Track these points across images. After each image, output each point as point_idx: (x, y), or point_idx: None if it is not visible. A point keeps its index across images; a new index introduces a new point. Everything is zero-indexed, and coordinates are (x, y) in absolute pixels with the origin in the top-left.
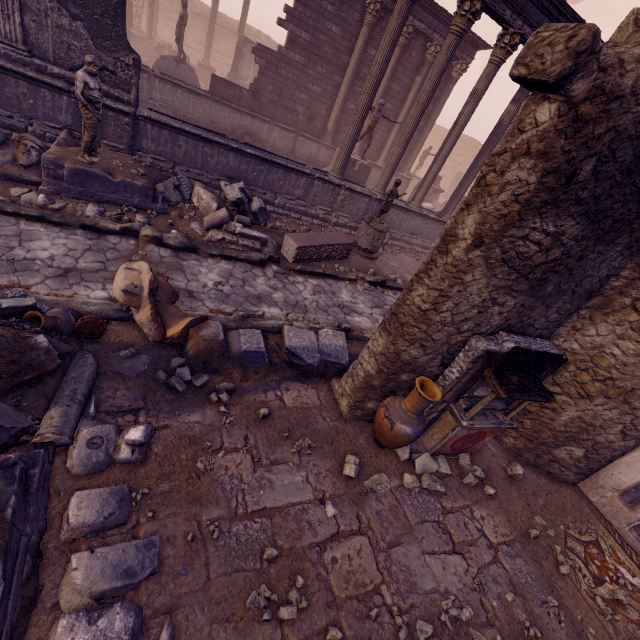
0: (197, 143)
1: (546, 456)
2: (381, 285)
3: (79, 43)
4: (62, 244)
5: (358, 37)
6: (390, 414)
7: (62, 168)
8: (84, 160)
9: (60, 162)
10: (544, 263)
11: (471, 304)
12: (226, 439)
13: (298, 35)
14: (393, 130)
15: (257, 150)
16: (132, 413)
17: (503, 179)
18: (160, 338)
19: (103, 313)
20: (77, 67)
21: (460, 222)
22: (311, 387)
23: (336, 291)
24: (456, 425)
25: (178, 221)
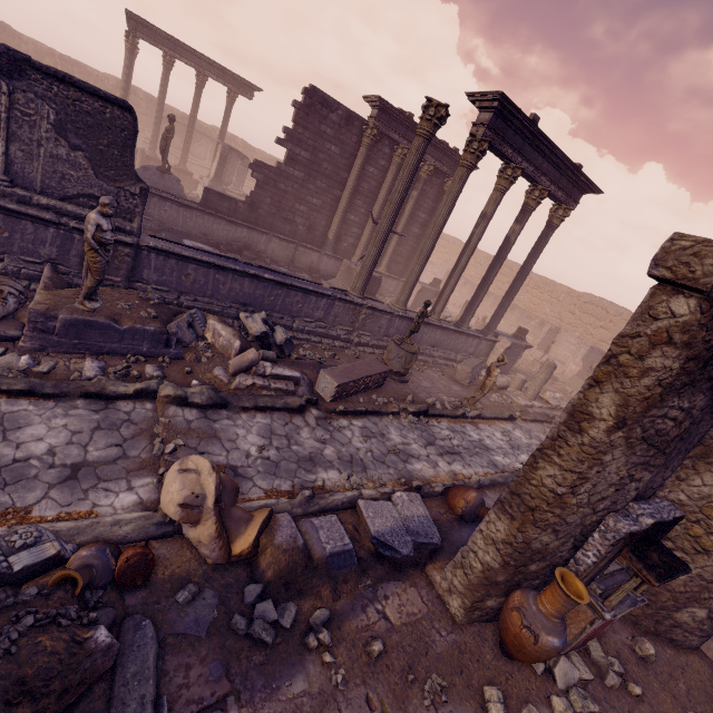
0: (208, 270)
1: (667, 621)
2: (424, 414)
3: (76, 172)
4: (61, 426)
5: (356, 156)
6: (530, 622)
7: (54, 319)
8: (84, 307)
9: (53, 313)
10: (677, 436)
11: (608, 483)
12: (346, 712)
13: (297, 153)
14: (393, 238)
15: (273, 273)
16: (218, 707)
17: (643, 363)
18: (225, 559)
19: (141, 533)
20: (70, 196)
21: (592, 399)
22: (409, 585)
23: (384, 431)
24: (595, 617)
25: (195, 366)
